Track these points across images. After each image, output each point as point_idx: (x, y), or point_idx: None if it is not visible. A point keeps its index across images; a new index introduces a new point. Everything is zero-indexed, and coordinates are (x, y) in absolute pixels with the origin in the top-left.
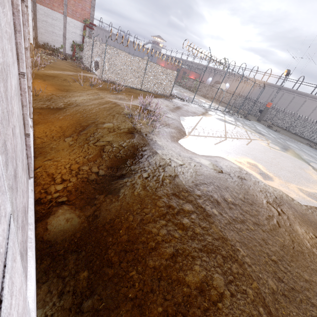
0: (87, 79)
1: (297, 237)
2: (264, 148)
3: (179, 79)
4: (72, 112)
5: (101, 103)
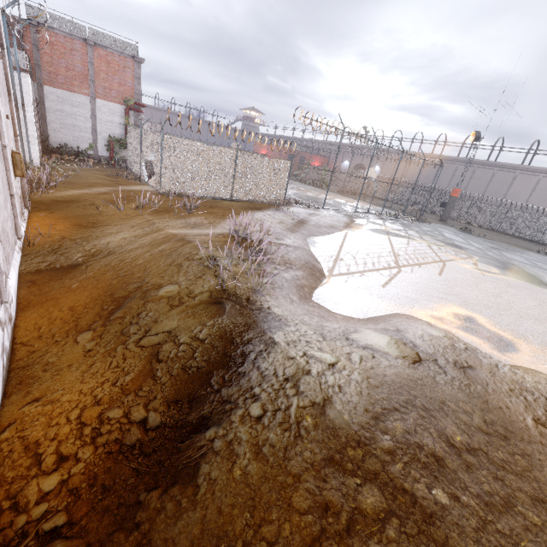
0: (134, 196)
1: None
2: (473, 275)
3: (294, 170)
4: (98, 269)
5: (155, 242)
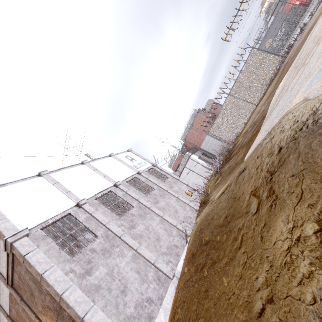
0: None
1: (254, 264)
2: None
3: None
4: None
5: None
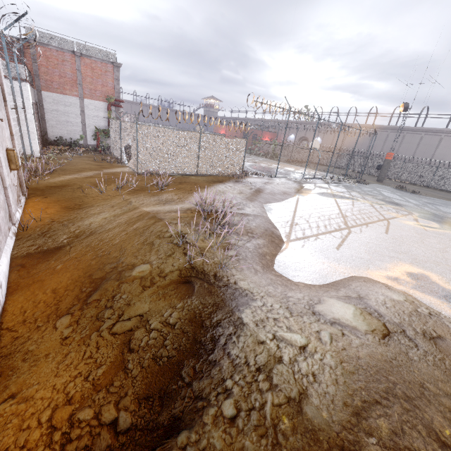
0: (115, 177)
1: None
2: (416, 231)
3: (248, 145)
4: (80, 250)
5: (131, 220)
